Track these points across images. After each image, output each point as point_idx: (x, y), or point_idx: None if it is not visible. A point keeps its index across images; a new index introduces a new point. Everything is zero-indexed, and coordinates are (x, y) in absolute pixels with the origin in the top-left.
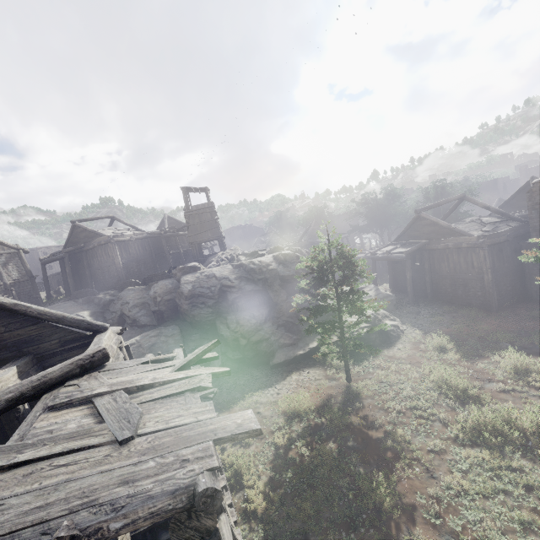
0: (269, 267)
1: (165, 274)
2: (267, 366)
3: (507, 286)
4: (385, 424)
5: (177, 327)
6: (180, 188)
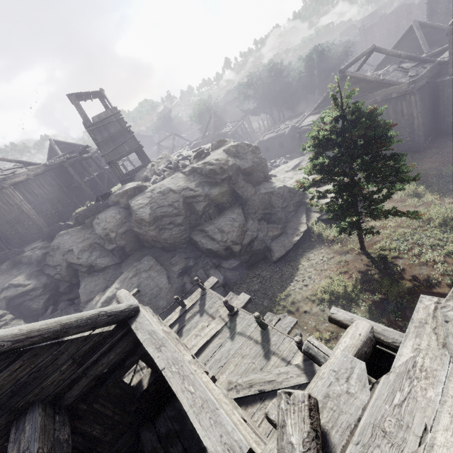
0: (229, 164)
1: (101, 205)
2: (267, 262)
3: (427, 126)
4: (441, 278)
5: (151, 257)
6: (68, 96)
